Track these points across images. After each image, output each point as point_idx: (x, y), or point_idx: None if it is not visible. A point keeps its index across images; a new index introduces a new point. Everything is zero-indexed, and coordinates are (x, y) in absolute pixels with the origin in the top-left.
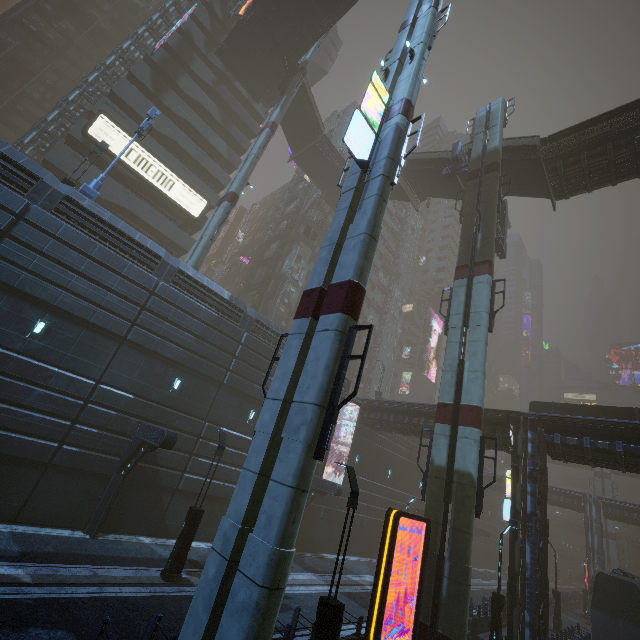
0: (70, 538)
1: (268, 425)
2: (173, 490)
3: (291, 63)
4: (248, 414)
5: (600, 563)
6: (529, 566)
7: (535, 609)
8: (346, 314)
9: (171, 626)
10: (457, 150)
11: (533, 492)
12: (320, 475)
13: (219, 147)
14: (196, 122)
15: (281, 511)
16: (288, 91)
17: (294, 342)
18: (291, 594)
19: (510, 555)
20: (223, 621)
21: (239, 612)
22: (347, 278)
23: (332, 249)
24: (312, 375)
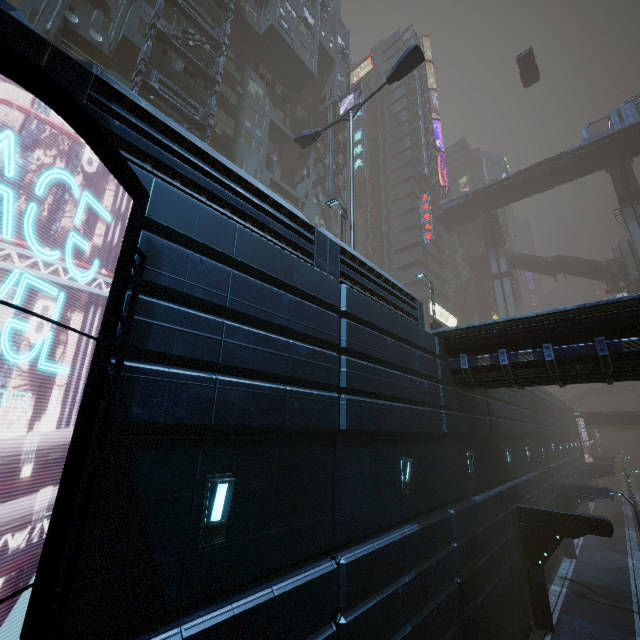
0: None
1: None
2: None
3: (491, 219)
4: (571, 445)
5: None
6: None
7: None
8: None
9: None
10: (616, 270)
11: None
12: (584, 460)
13: (443, 276)
14: (436, 268)
15: None
16: (502, 244)
17: None
18: None
19: None
20: None
21: None
22: None
23: None
24: None
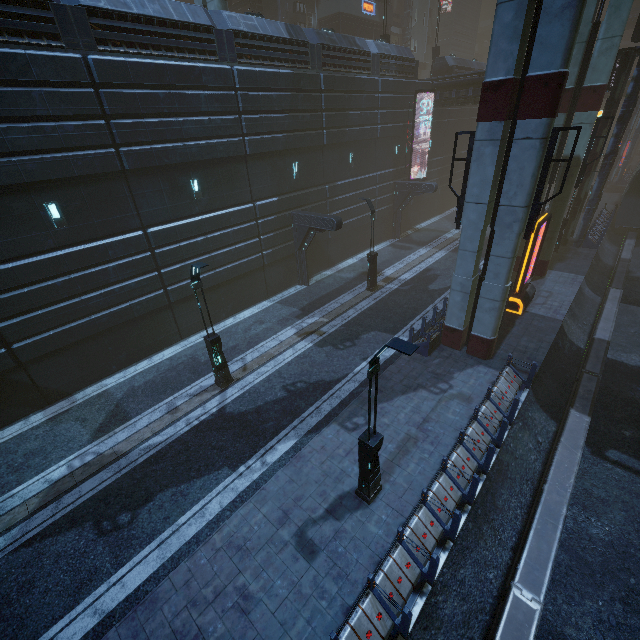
0: (301, 292)
1: (477, 223)
2: (326, 241)
3: None
4: (348, 160)
5: (634, 140)
6: (593, 193)
7: (589, 218)
8: (551, 118)
9: (403, 311)
10: None
11: (618, 134)
12: (408, 177)
13: None
14: None
15: (506, 271)
16: None
17: (487, 150)
18: (429, 267)
19: (579, 189)
20: (477, 315)
21: (488, 311)
22: (553, 69)
23: (522, 10)
24: (518, 184)
